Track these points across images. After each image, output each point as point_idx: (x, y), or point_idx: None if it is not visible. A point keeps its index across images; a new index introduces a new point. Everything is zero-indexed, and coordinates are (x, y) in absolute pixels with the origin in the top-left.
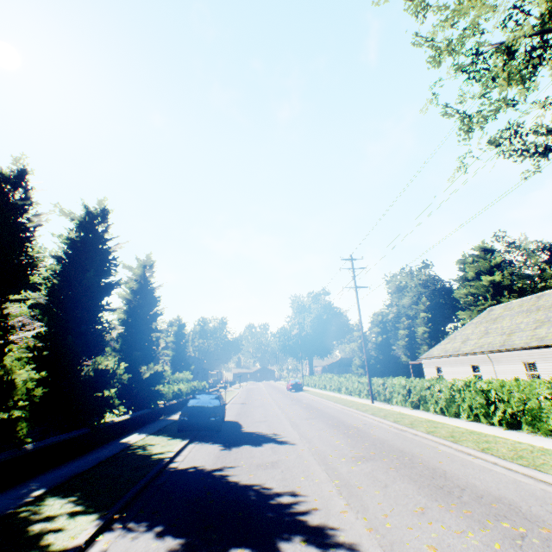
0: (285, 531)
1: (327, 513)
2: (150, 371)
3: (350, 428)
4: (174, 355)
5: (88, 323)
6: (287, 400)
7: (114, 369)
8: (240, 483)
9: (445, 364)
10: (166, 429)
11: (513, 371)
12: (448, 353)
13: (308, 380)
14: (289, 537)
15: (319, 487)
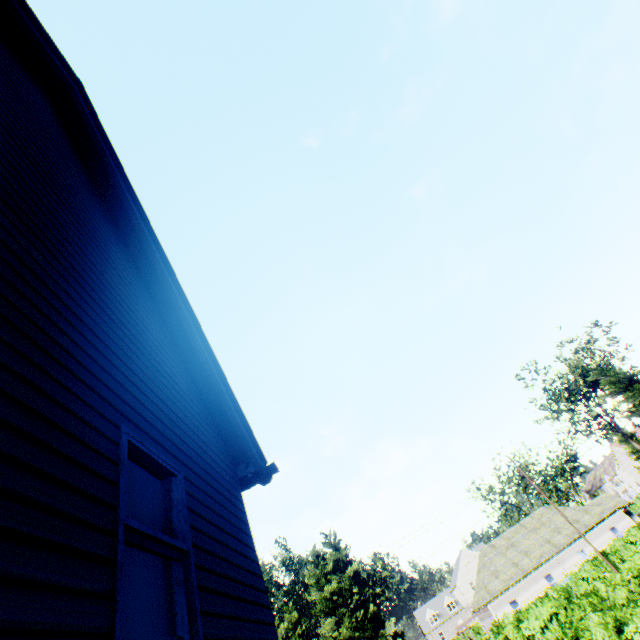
0: None
1: None
2: None
3: None
4: None
5: None
6: None
7: None
8: None
9: (519, 591)
10: None
11: (575, 562)
12: (517, 576)
13: None
14: None
15: None
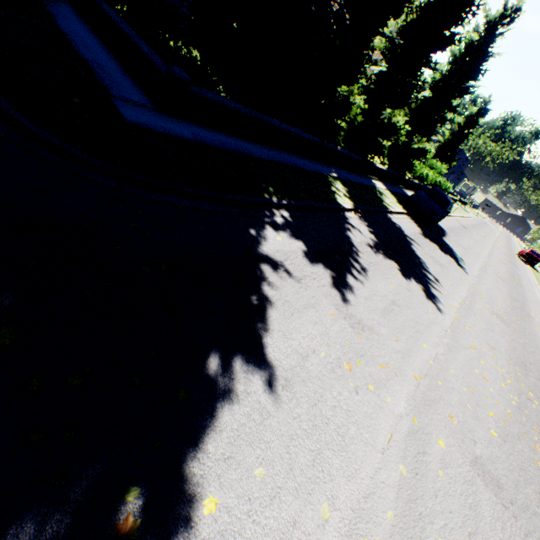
0: (417, 280)
1: (443, 298)
2: (419, 144)
3: (523, 311)
4: (447, 140)
5: (409, 75)
6: (503, 258)
7: (400, 128)
8: (415, 252)
9: None
10: (398, 196)
11: None
12: None
13: None
14: (417, 282)
15: (452, 293)
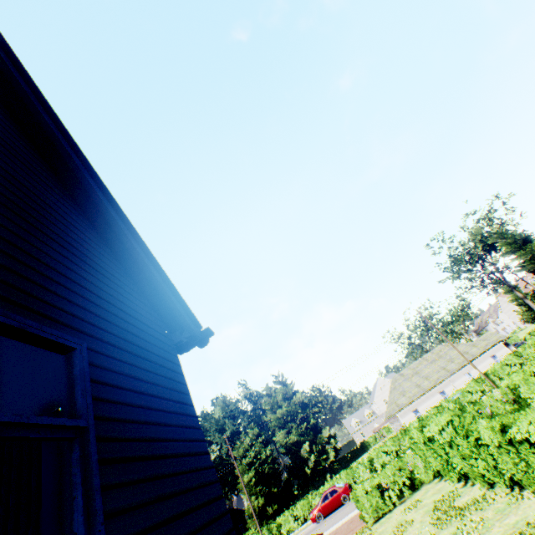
0: None
1: None
2: None
3: None
4: None
5: None
6: None
7: None
8: None
9: (420, 403)
10: None
11: (462, 381)
12: (419, 394)
13: (275, 528)
14: None
15: None
